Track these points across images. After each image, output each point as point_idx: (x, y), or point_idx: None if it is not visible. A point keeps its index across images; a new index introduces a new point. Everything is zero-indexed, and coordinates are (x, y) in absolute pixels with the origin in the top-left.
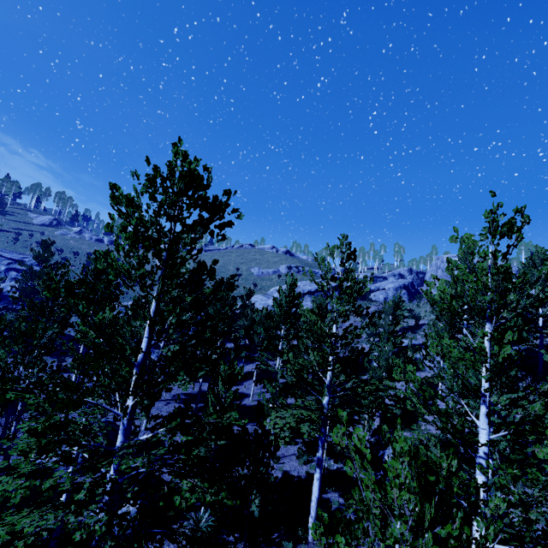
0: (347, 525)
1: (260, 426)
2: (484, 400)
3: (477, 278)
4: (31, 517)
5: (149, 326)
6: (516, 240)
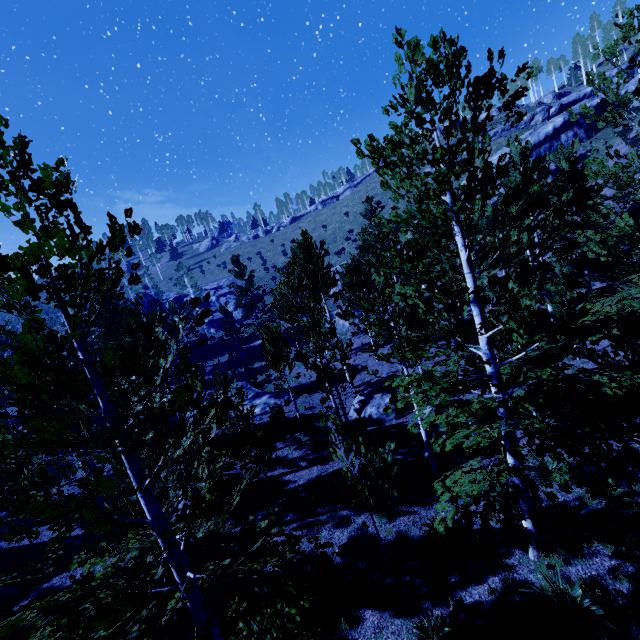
0: None
1: None
2: None
3: None
4: (483, 428)
5: (466, 262)
6: None
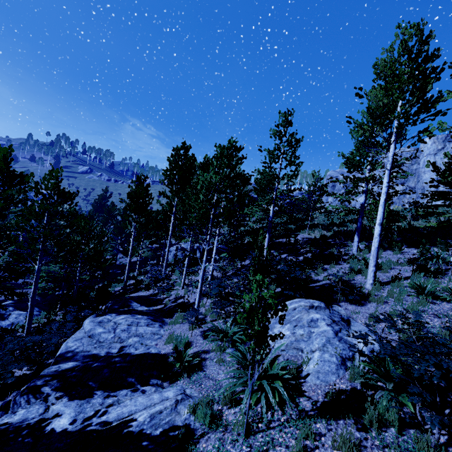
0: None
1: None
2: None
3: None
4: None
5: None
6: None
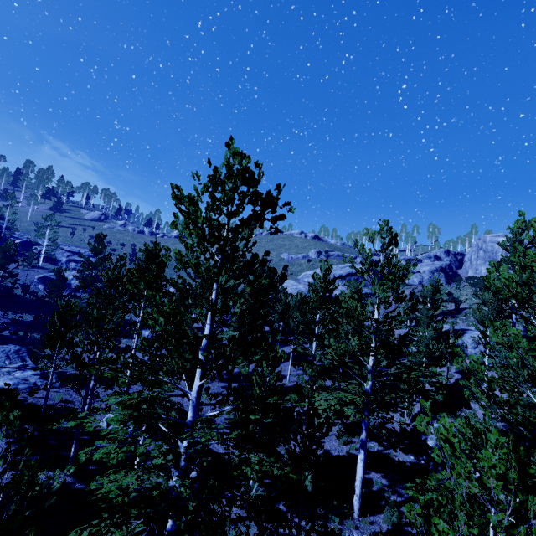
0: (436, 508)
1: (312, 408)
2: None
3: None
4: (131, 477)
5: (211, 314)
6: None
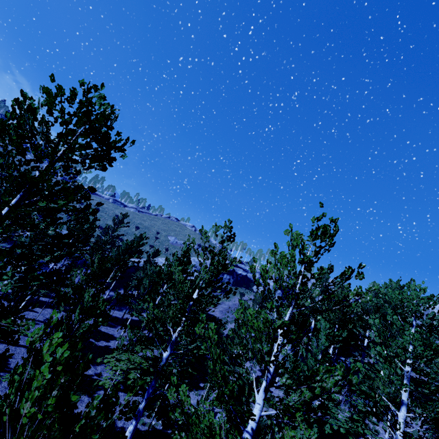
0: None
1: None
2: (267, 375)
3: (287, 263)
4: None
5: None
6: (327, 243)
